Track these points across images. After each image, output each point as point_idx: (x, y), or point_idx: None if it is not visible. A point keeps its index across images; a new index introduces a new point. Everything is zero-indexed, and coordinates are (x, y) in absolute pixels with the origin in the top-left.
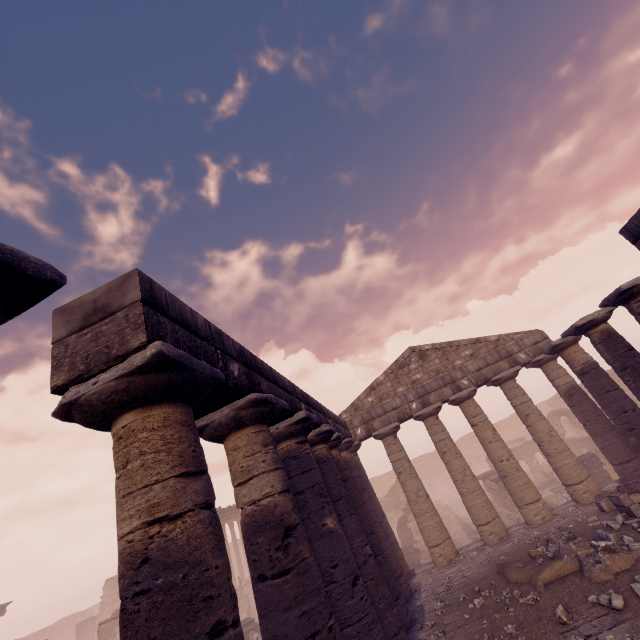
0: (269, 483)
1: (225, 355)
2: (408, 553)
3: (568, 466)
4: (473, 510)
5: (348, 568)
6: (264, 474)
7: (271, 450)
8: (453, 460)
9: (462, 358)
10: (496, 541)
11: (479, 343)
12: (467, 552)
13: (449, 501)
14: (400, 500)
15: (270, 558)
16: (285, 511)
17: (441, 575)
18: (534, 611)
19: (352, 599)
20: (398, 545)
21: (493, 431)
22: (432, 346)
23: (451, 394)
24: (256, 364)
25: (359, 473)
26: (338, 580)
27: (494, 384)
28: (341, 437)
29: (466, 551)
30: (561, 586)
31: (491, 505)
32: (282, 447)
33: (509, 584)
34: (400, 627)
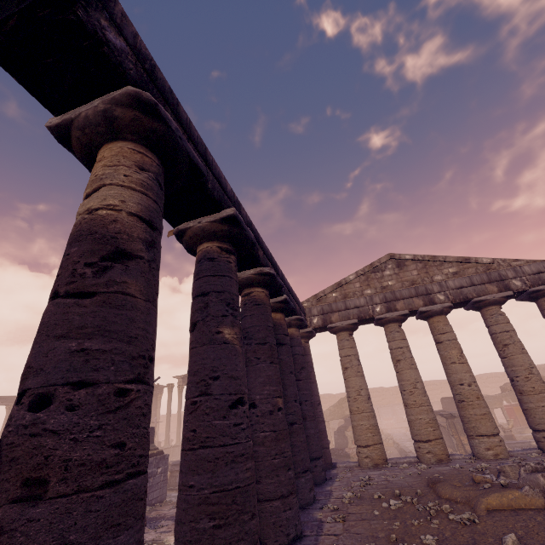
0: (120, 196)
1: (99, 3)
2: (338, 455)
3: (544, 409)
4: (415, 424)
5: (231, 386)
6: (118, 186)
7: (146, 174)
8: (406, 370)
9: (444, 274)
10: (433, 461)
11: (468, 263)
12: (397, 463)
13: (392, 432)
14: (345, 413)
15: (73, 272)
16: (126, 232)
17: (362, 473)
18: (467, 532)
19: (223, 420)
20: (326, 435)
21: (460, 352)
22: (413, 257)
23: (422, 305)
24: (176, 107)
25: (303, 352)
26: (213, 393)
27: (474, 306)
28: (290, 304)
29: (396, 462)
30: (513, 518)
31: (437, 425)
32: (202, 248)
33: (439, 498)
34: (291, 492)
